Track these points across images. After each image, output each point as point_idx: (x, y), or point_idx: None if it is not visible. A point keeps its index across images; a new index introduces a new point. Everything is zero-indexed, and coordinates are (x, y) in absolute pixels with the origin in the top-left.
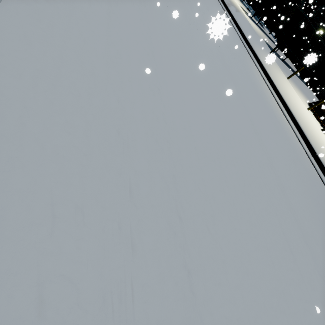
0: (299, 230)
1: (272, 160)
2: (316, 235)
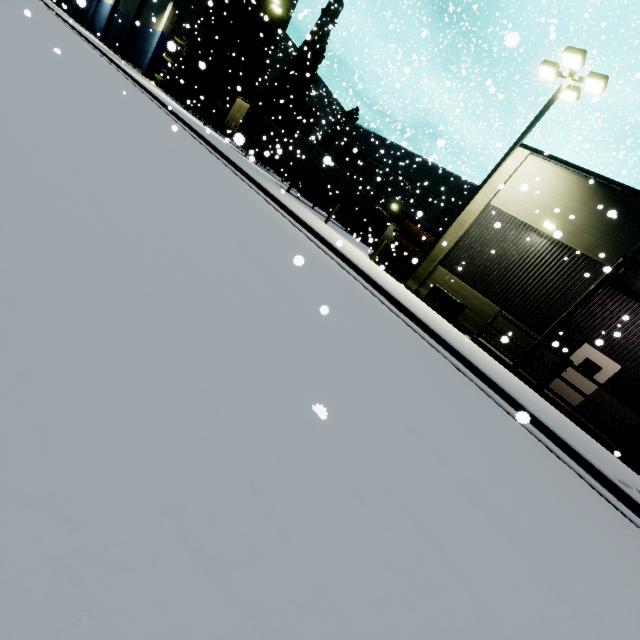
0: (442, 468)
1: (317, 314)
2: (481, 461)
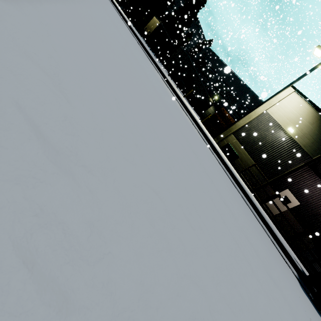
0: (235, 222)
1: (191, 144)
2: (245, 224)
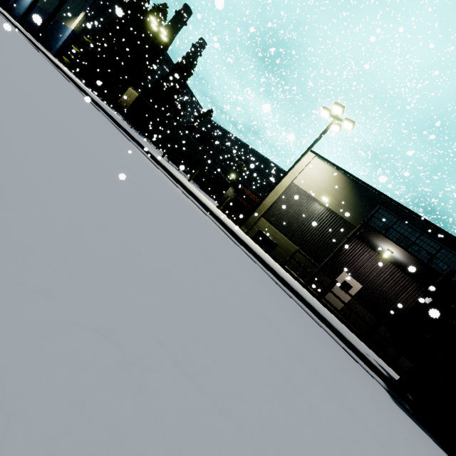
0: (280, 338)
1: (198, 241)
2: (298, 336)
